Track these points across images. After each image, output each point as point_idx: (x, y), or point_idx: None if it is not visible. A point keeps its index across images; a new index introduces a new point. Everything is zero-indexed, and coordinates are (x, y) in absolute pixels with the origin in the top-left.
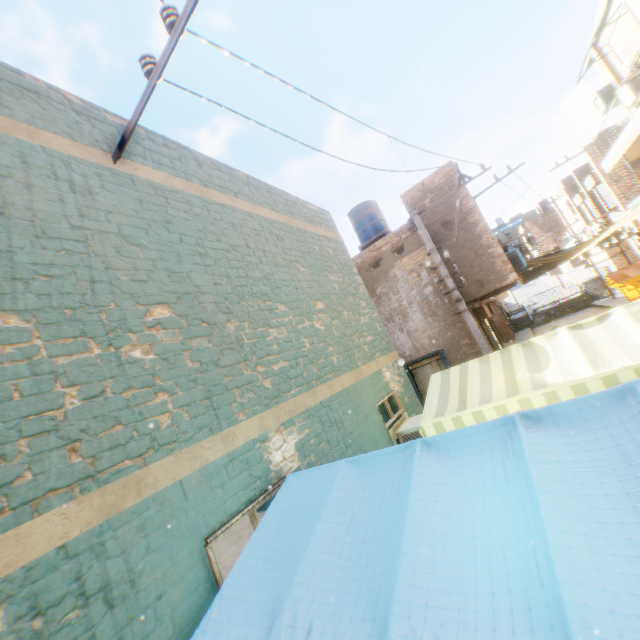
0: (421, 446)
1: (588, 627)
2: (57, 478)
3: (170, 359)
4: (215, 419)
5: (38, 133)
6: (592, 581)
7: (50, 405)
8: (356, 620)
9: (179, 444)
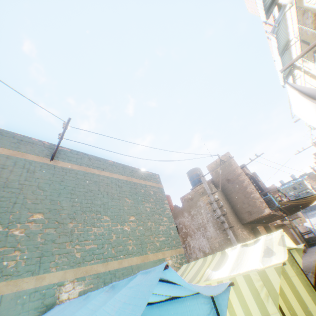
0: (86, 296)
1: None
2: None
3: (31, 236)
4: (38, 267)
5: (26, 155)
6: None
7: None
8: None
9: (13, 276)
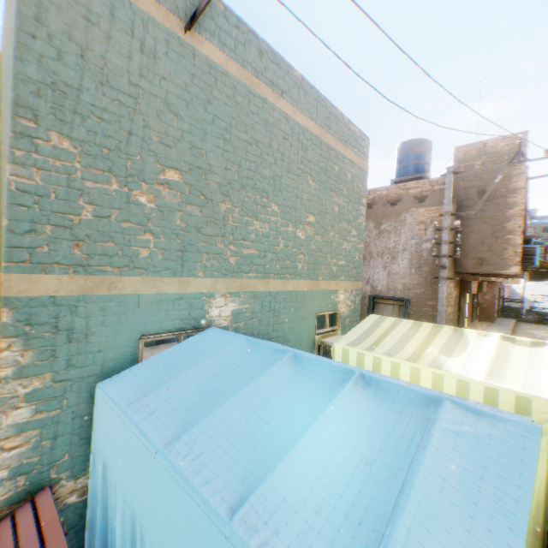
0: (291, 356)
1: (264, 497)
2: (62, 257)
3: (165, 212)
4: (180, 267)
5: None
6: (291, 481)
7: (72, 211)
8: (176, 423)
9: (148, 272)
